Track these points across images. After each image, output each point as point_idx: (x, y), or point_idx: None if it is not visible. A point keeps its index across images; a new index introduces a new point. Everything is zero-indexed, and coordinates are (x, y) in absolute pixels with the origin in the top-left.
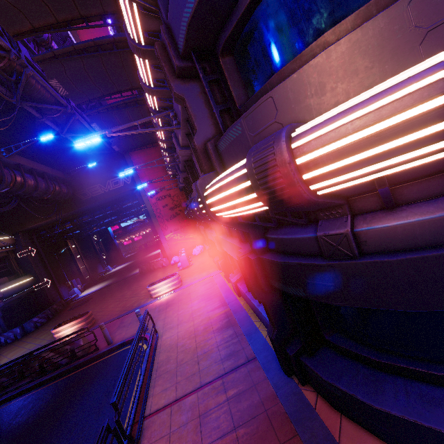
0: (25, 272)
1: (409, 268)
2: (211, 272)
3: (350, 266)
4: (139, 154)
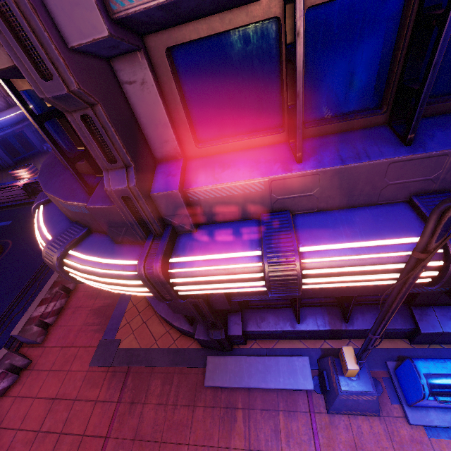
0: None
1: None
2: None
3: None
4: None
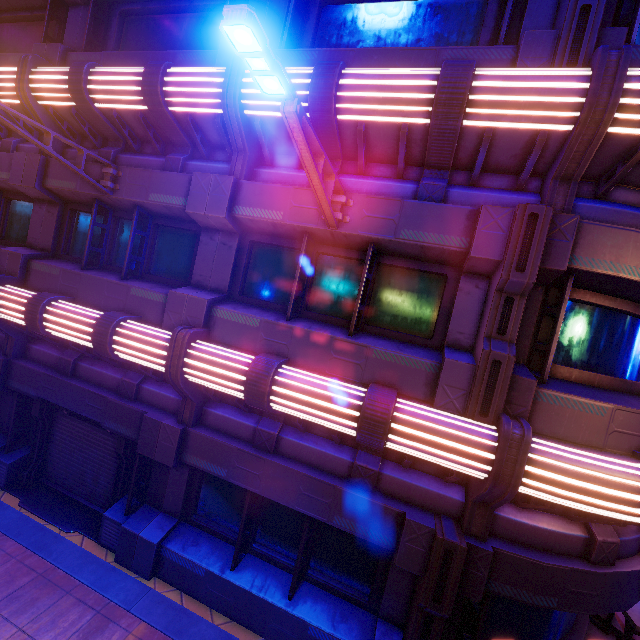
0: None
1: (638, 576)
2: None
3: (616, 575)
4: None
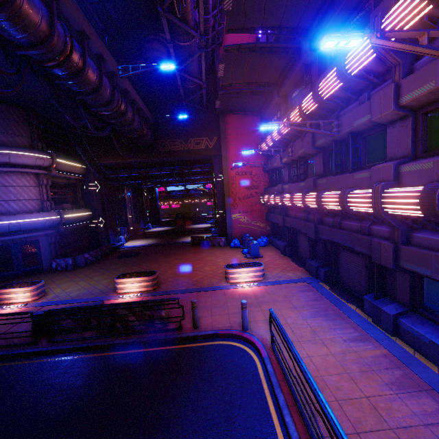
0: (85, 205)
1: None
2: (301, 277)
3: None
4: (235, 119)
